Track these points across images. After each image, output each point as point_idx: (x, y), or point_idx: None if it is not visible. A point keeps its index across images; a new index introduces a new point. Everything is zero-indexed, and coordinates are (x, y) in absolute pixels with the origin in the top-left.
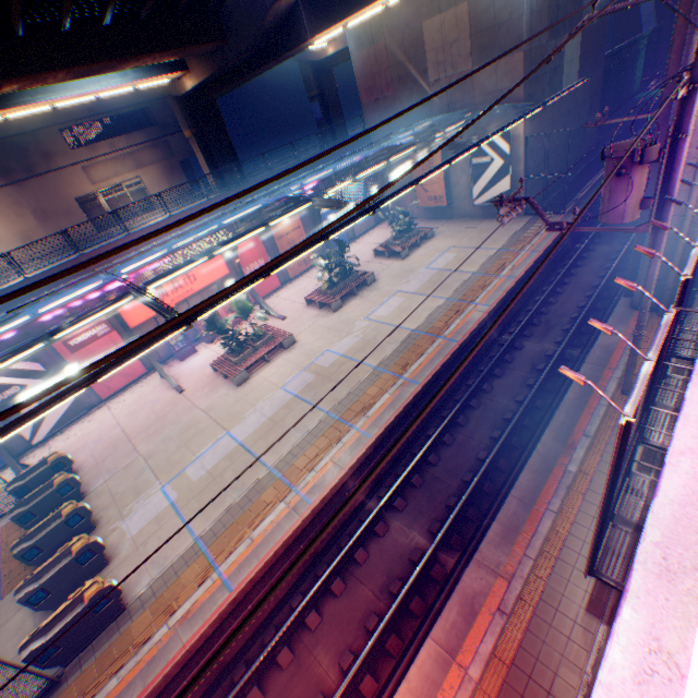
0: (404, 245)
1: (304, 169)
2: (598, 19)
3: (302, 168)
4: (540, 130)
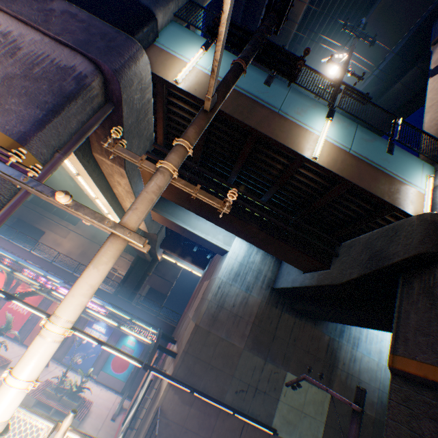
0: (45, 395)
1: (111, 299)
2: (383, 415)
3: (110, 297)
4: (203, 431)
